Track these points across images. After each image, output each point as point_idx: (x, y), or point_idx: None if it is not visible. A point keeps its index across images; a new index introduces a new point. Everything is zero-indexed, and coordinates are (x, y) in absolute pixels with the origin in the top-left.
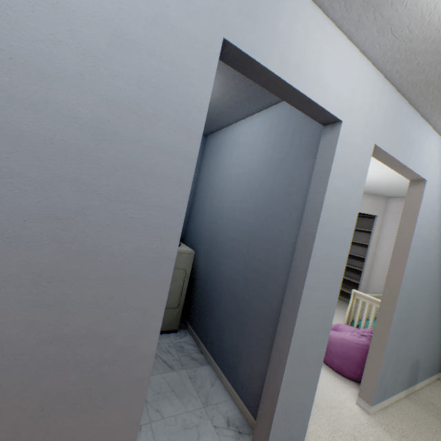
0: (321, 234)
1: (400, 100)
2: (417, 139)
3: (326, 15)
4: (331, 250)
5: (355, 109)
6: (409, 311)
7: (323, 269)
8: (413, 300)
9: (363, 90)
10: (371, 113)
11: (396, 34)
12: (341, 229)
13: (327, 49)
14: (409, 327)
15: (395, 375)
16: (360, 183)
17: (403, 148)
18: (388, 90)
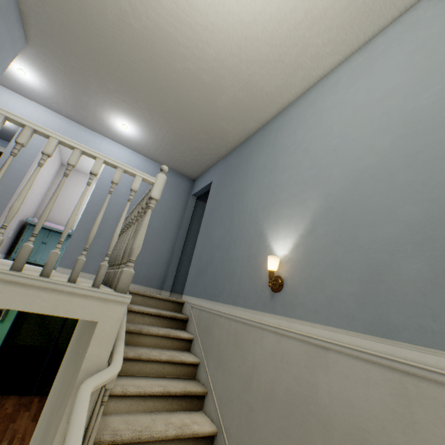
0: (7, 156)
1: (73, 123)
2: (93, 140)
3: (14, 92)
4: (14, 164)
5: (35, 120)
6: (101, 223)
7: (7, 170)
8: (105, 218)
9: (41, 115)
10: (48, 123)
11: (37, 97)
12: (23, 159)
13: (15, 100)
14: (103, 234)
15: (89, 259)
16: (40, 145)
17: (79, 141)
18: (62, 118)
